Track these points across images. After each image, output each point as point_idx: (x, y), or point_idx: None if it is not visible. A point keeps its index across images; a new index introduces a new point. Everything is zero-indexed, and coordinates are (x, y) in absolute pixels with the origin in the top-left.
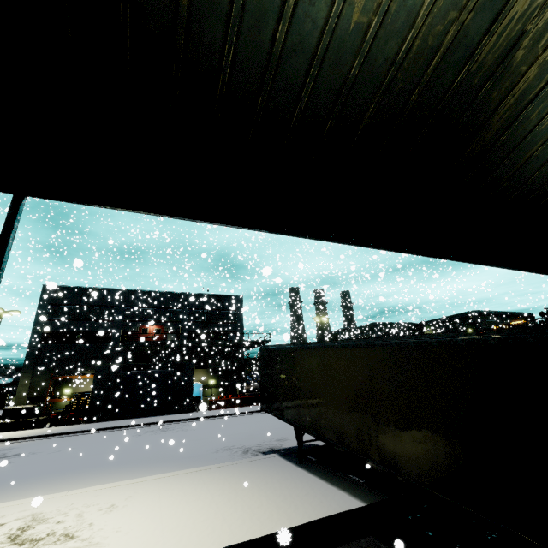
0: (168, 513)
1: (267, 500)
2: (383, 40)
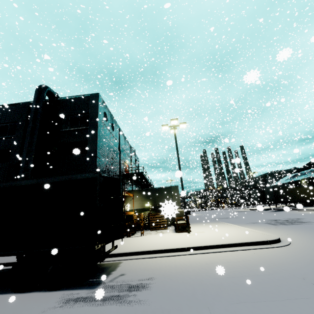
0: None
1: None
2: None
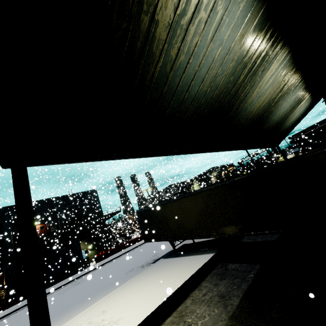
0: (138, 296)
1: (177, 271)
2: (210, 93)
